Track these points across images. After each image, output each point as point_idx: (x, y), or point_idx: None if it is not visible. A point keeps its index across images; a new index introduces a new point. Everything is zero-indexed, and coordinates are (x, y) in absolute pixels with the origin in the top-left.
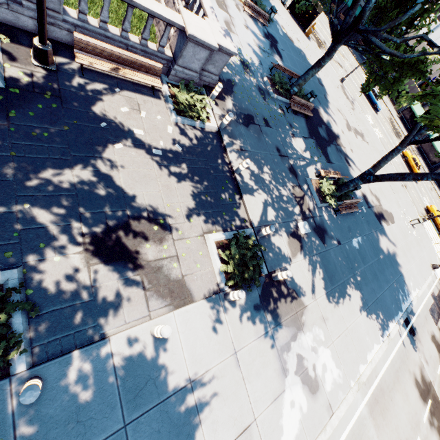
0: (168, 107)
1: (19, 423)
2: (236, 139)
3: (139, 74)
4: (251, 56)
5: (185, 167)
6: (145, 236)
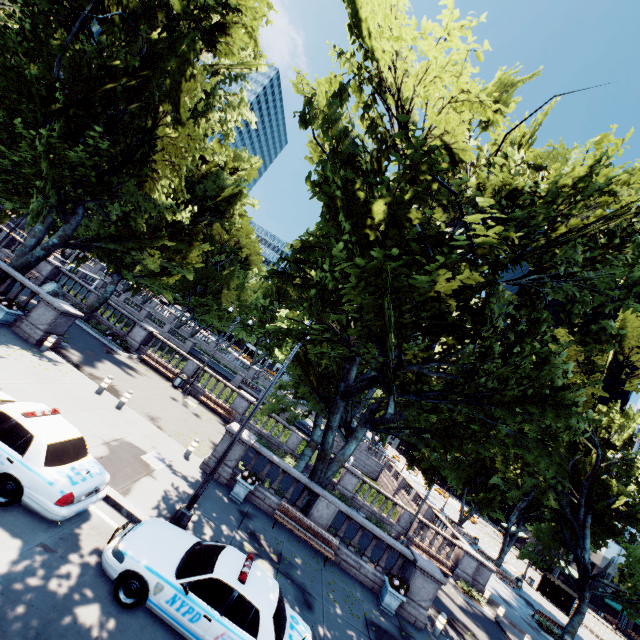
0: (456, 588)
1: (434, 639)
2: (513, 633)
3: (438, 564)
4: (508, 598)
5: (477, 621)
6: (464, 631)
